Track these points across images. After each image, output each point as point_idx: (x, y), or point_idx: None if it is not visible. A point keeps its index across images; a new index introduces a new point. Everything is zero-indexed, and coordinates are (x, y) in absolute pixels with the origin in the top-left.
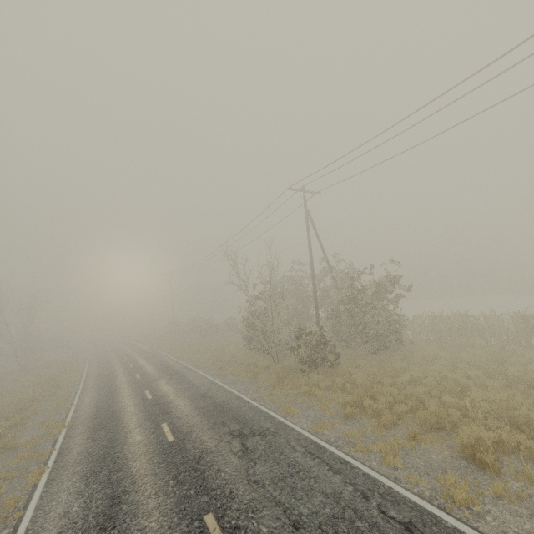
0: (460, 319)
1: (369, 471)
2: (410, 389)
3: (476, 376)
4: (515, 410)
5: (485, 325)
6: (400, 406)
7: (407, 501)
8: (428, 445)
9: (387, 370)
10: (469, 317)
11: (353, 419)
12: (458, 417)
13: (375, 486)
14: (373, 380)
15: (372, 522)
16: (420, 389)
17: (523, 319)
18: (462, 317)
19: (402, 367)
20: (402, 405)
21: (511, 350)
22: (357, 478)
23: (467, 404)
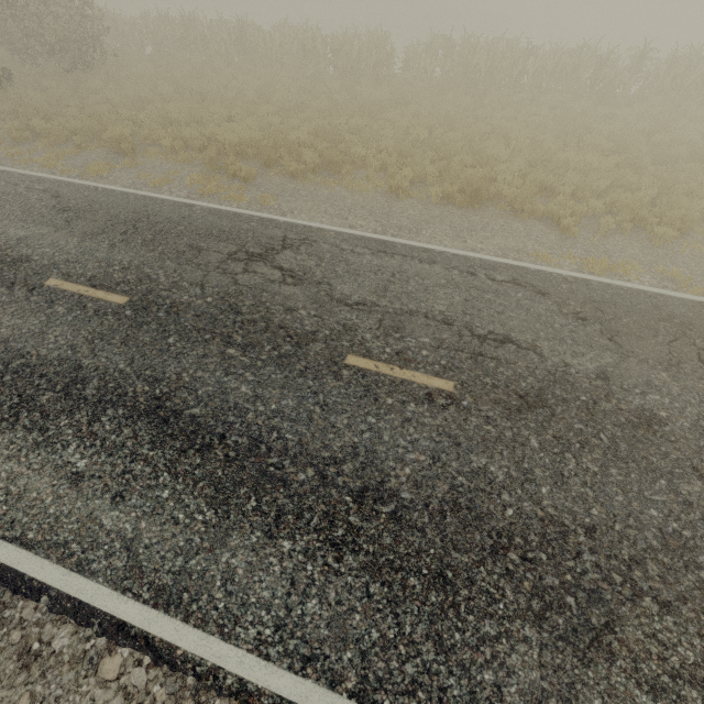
0: (183, 23)
1: (26, 173)
2: (91, 107)
3: (168, 93)
4: (168, 114)
5: (209, 36)
6: (75, 123)
7: (53, 181)
8: (93, 150)
9: (80, 92)
10: (192, 21)
11: (24, 143)
12: (131, 128)
13: (29, 179)
14: (58, 103)
15: (17, 194)
16: (105, 107)
17: (242, 28)
18: (184, 21)
19: (99, 88)
20: (76, 122)
21: (218, 66)
22: (13, 178)
23: (141, 115)
